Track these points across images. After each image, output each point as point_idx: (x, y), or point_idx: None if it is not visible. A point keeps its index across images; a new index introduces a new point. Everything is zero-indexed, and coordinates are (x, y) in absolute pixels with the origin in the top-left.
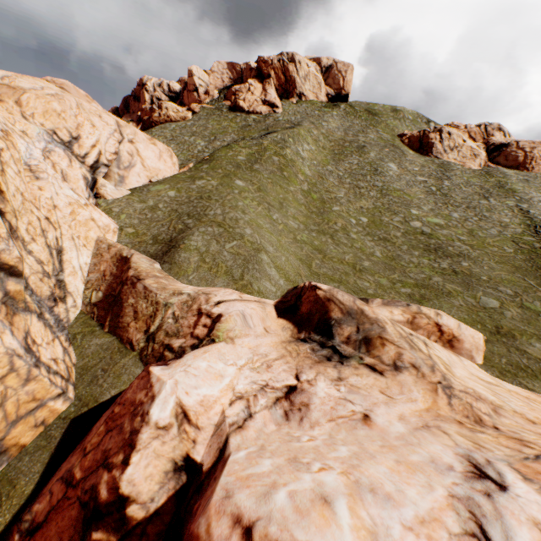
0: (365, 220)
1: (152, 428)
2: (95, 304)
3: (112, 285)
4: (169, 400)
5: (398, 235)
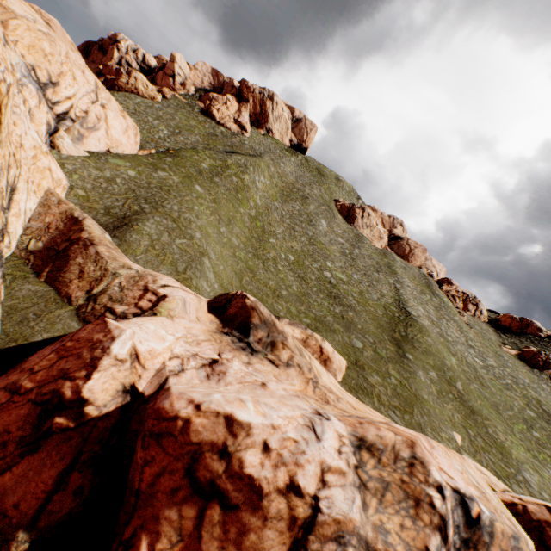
0: (292, 258)
1: (112, 358)
2: (32, 252)
3: (56, 239)
4: (127, 342)
5: (313, 278)
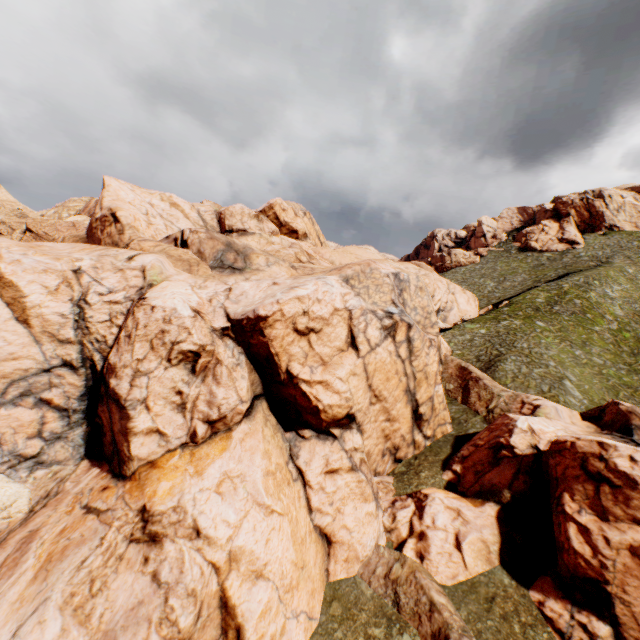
0: None
1: (519, 429)
2: (448, 390)
3: (457, 381)
4: (524, 422)
5: None
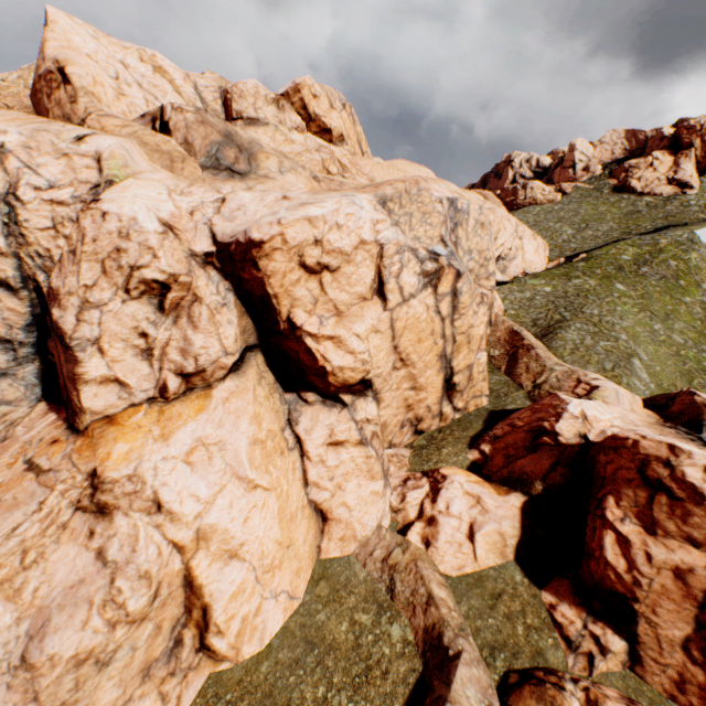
0: None
1: (569, 414)
2: (492, 356)
3: (504, 347)
4: (577, 407)
5: None
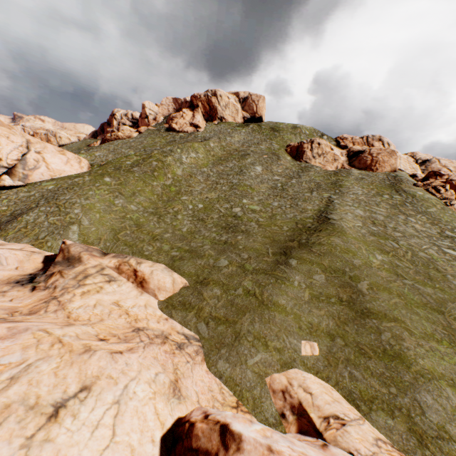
0: (201, 206)
1: None
2: None
3: None
4: None
5: (215, 217)
